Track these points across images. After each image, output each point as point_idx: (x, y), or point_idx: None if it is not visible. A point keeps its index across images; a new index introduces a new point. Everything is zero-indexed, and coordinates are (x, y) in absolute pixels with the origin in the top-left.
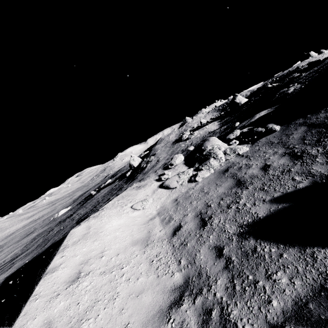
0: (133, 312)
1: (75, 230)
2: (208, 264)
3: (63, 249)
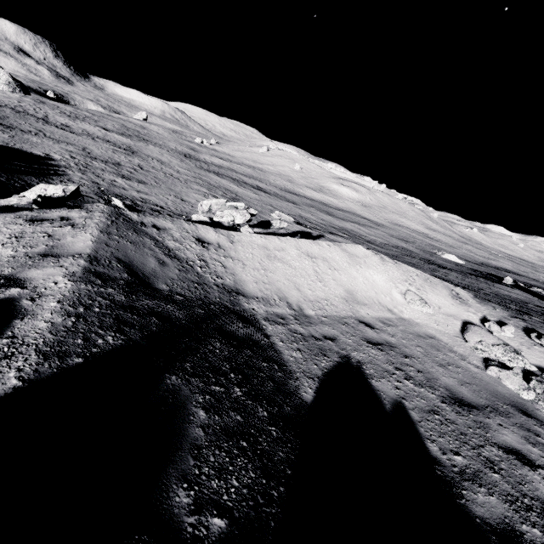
0: (286, 285)
1: (360, 247)
2: (318, 329)
3: (336, 244)
